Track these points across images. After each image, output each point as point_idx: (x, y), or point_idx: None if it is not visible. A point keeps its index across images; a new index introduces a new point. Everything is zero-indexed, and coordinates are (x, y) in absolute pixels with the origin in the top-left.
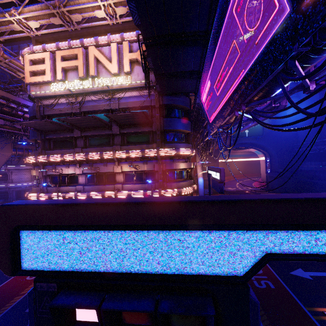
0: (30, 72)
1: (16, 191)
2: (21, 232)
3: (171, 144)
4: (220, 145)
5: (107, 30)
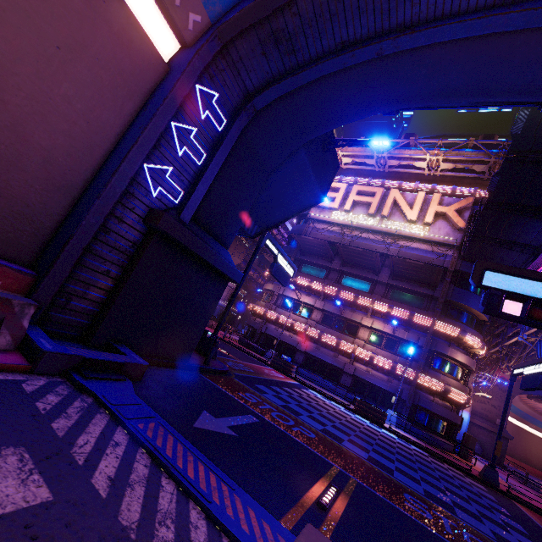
0: None
1: None
2: (486, 271)
3: (454, 322)
4: (541, 353)
5: (411, 176)
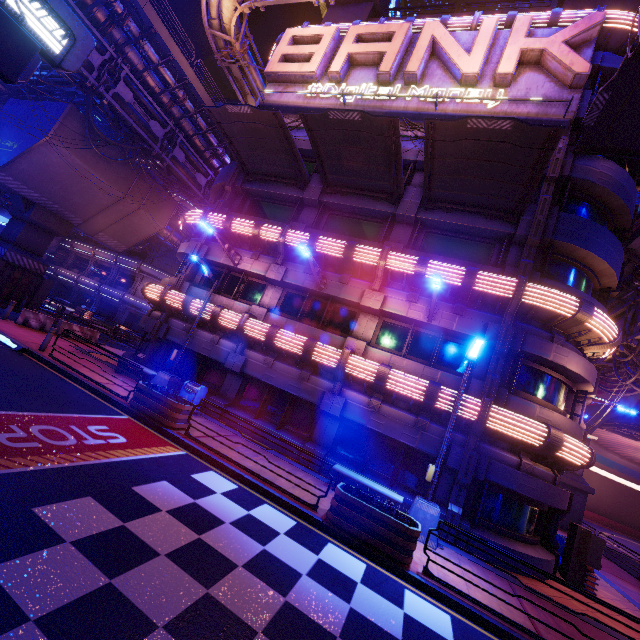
0: (282, 56)
1: (131, 313)
2: None
3: (562, 287)
4: None
5: None
